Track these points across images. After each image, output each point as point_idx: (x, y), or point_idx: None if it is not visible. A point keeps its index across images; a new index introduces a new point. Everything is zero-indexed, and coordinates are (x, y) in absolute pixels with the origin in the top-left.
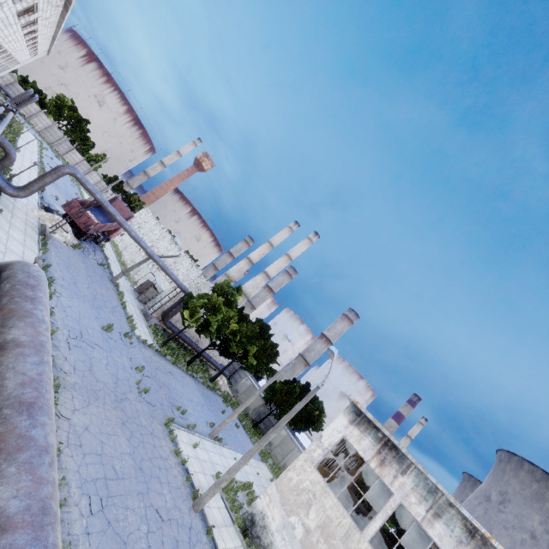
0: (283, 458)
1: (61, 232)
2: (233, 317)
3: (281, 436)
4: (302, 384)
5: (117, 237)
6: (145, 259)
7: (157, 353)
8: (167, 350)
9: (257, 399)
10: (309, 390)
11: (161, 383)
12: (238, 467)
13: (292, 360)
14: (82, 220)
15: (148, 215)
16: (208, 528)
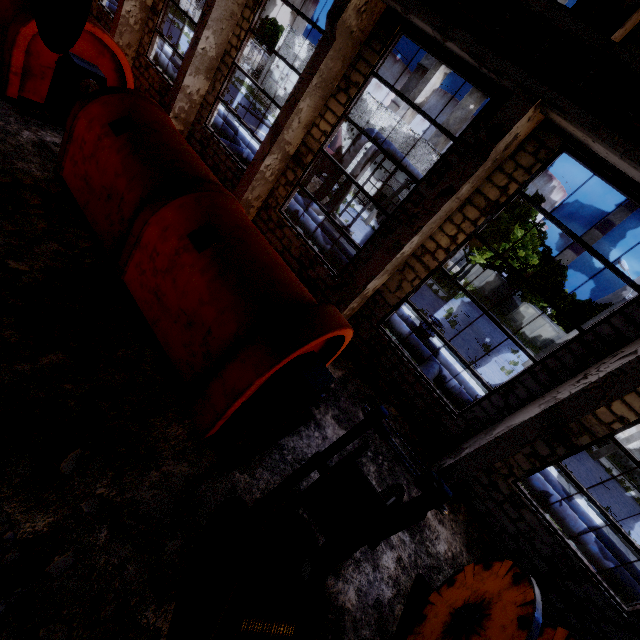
0: (531, 333)
1: (325, 199)
2: (525, 237)
3: (528, 314)
4: (542, 252)
5: (273, 105)
6: (403, 187)
7: (450, 300)
8: (446, 286)
9: (493, 280)
10: (551, 258)
11: (487, 343)
12: (638, 439)
13: (630, 296)
14: (327, 163)
15: (304, 48)
16: (605, 469)
